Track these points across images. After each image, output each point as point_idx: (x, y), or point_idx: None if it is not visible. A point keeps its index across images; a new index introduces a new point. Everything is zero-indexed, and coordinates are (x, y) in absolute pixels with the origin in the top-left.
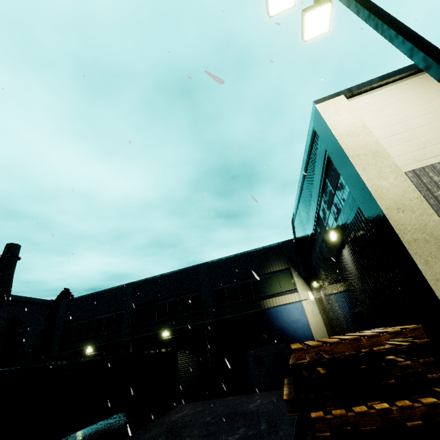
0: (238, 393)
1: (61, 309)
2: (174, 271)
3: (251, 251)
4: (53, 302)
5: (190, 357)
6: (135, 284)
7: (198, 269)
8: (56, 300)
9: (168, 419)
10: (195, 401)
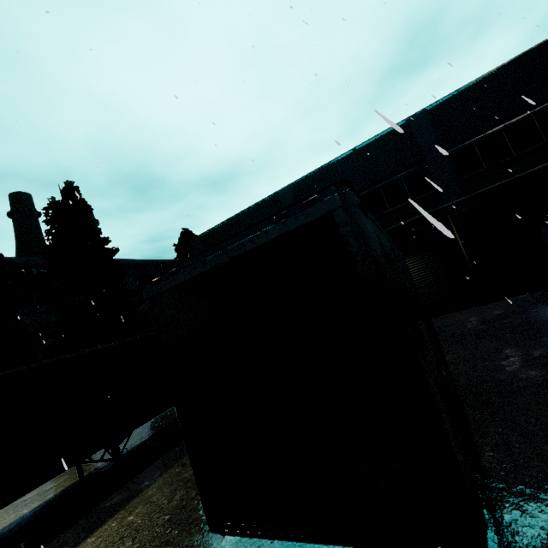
0: (531, 290)
1: (196, 248)
2: (360, 147)
3: (527, 53)
4: (176, 247)
5: (424, 262)
6: (294, 187)
7: (408, 127)
8: (179, 244)
9: (463, 329)
10: (453, 312)
